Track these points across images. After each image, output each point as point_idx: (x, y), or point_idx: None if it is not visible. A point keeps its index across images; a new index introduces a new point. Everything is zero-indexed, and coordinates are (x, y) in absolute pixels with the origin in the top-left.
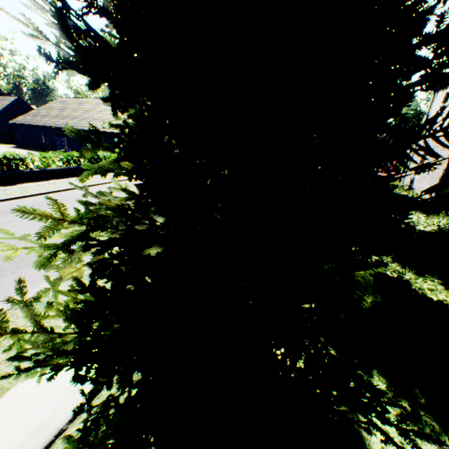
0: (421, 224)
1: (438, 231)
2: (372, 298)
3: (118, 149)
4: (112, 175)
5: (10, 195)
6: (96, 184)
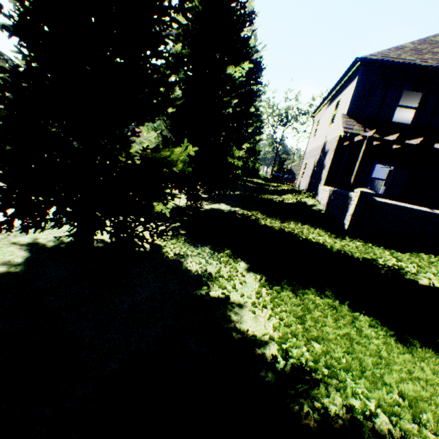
0: (287, 199)
1: (296, 203)
2: (183, 164)
3: None
4: None
5: None
6: None
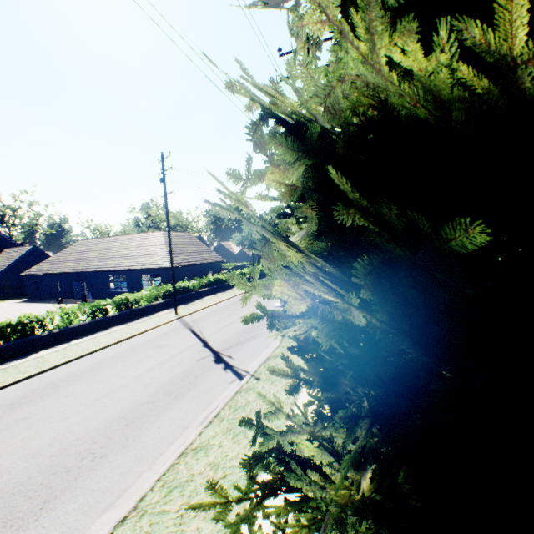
0: None
1: None
2: None
3: (150, 287)
4: (146, 319)
5: (23, 372)
6: (129, 336)
